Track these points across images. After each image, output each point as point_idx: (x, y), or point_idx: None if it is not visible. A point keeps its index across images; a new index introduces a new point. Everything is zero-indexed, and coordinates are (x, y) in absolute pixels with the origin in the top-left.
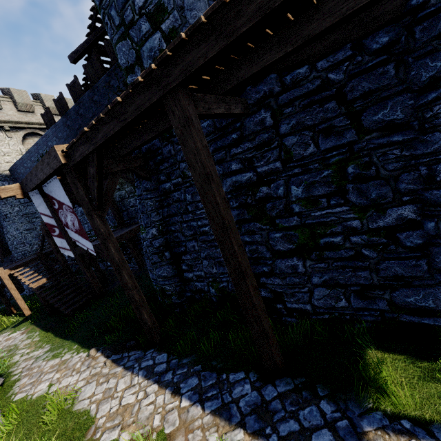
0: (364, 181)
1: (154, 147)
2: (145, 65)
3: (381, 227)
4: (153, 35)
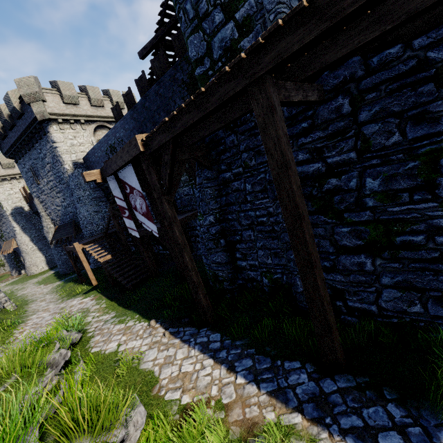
0: None
1: (217, 137)
2: (214, 56)
3: None
4: (226, 25)
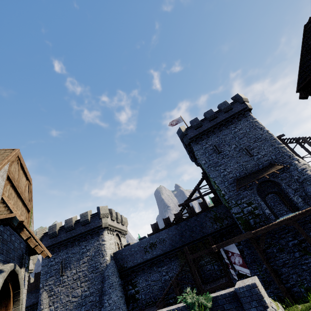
0: None
1: None
2: (244, 212)
3: None
4: (248, 207)
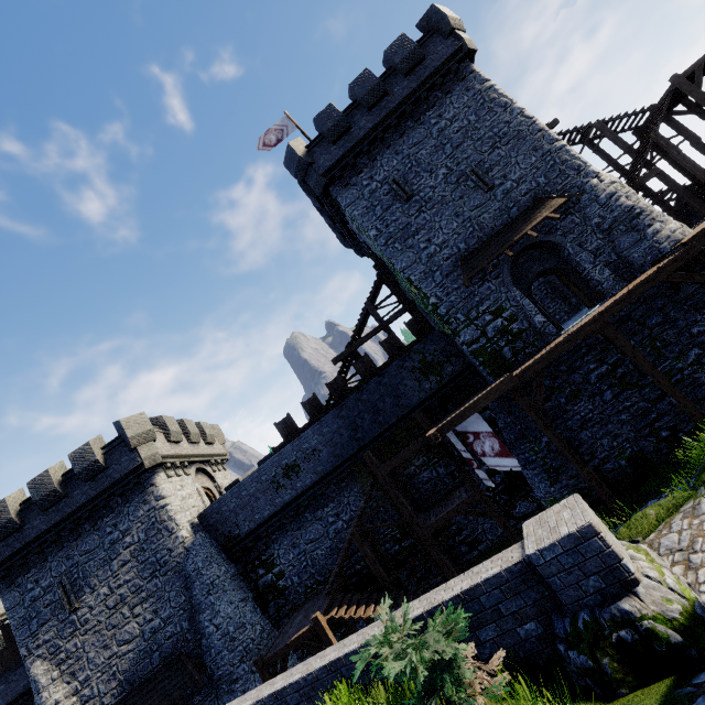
0: (668, 347)
1: None
2: (489, 336)
3: (692, 361)
4: (495, 320)
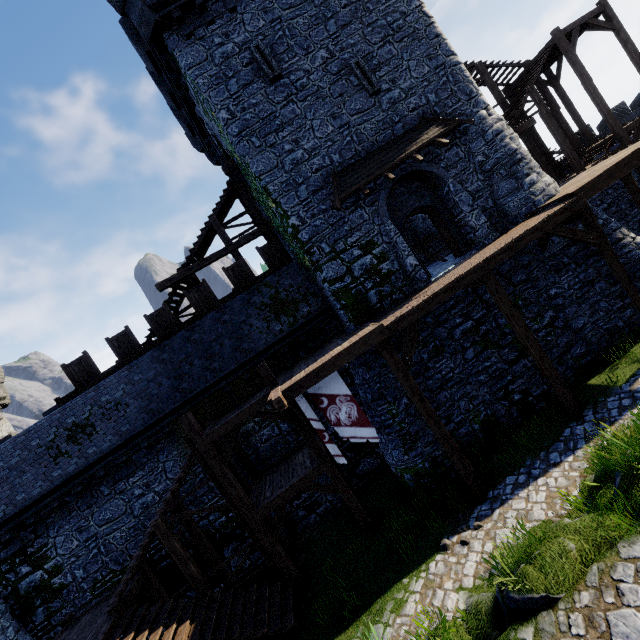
0: (528, 306)
1: None
2: (356, 274)
3: (546, 323)
4: (364, 257)
